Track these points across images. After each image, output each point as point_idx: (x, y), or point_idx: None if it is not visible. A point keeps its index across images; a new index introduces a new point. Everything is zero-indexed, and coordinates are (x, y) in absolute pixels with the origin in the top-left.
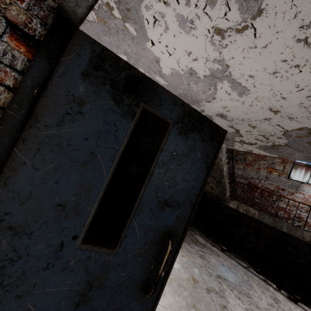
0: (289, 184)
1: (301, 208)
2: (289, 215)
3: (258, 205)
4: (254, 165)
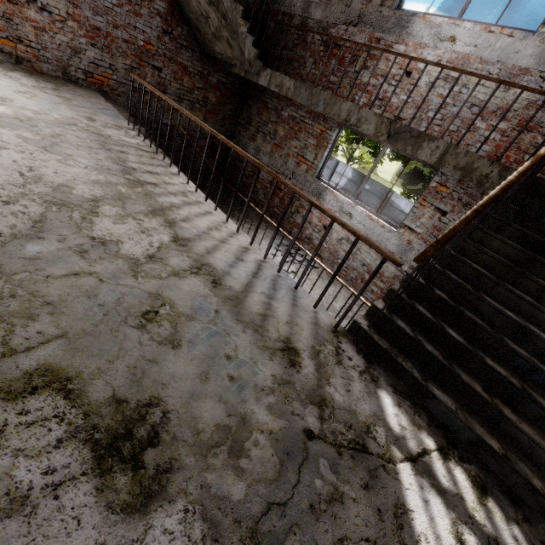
0: (313, 189)
1: (315, 226)
2: (301, 236)
3: (276, 217)
4: (283, 149)
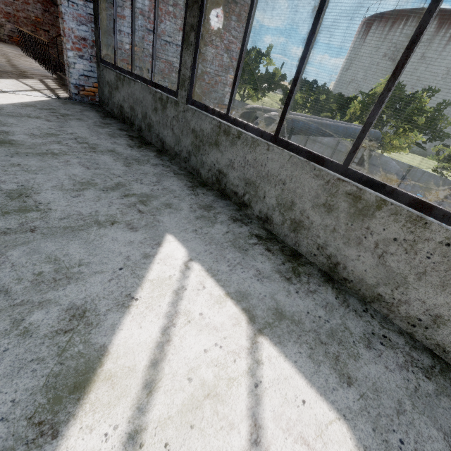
0: None
1: None
2: None
3: None
4: None
